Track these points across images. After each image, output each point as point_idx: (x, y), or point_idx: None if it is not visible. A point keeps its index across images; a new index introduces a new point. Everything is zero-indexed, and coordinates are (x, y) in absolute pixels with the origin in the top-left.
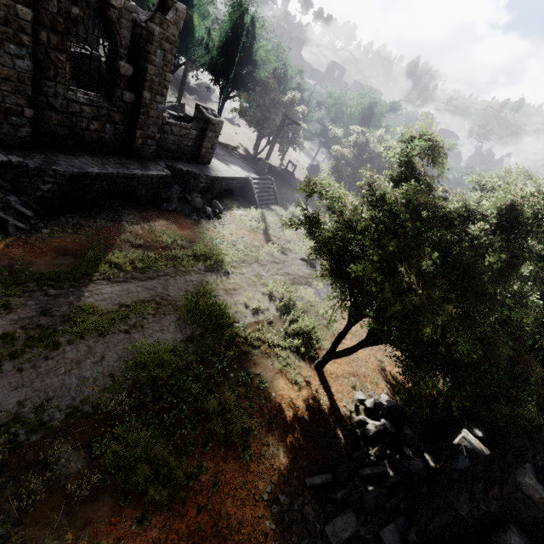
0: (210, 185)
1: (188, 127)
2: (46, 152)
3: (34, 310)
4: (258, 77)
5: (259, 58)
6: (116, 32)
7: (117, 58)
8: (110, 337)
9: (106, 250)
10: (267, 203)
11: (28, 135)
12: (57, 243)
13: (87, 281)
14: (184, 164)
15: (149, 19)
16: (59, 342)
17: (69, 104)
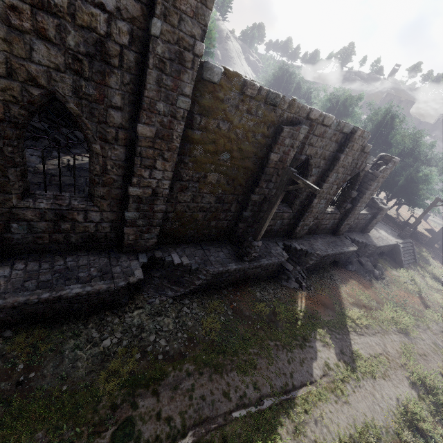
0: (373, 251)
1: (367, 213)
2: (306, 239)
3: (338, 349)
4: (391, 153)
5: (396, 141)
6: (358, 180)
7: (352, 190)
8: (379, 381)
9: (340, 305)
10: (408, 262)
11: (304, 232)
12: (319, 298)
13: (348, 332)
14: (357, 235)
15: (371, 166)
16: (358, 377)
17: (323, 215)
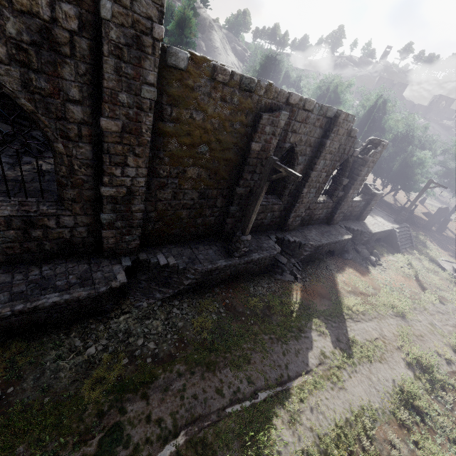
0: (369, 238)
1: (360, 200)
2: (299, 230)
3: (334, 337)
4: (384, 138)
5: (388, 125)
6: (348, 166)
7: (343, 177)
8: (375, 365)
9: (336, 294)
10: (405, 247)
11: (297, 224)
12: (315, 288)
13: (344, 319)
14: (352, 223)
15: (360, 151)
16: (355, 362)
17: (315, 205)
